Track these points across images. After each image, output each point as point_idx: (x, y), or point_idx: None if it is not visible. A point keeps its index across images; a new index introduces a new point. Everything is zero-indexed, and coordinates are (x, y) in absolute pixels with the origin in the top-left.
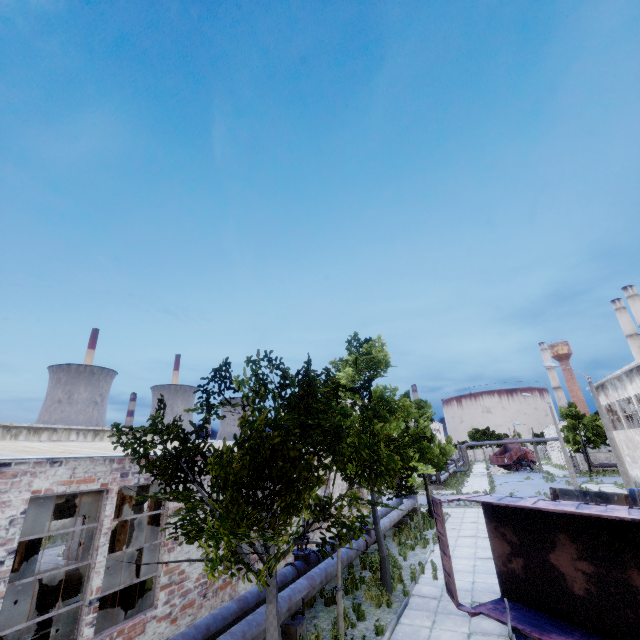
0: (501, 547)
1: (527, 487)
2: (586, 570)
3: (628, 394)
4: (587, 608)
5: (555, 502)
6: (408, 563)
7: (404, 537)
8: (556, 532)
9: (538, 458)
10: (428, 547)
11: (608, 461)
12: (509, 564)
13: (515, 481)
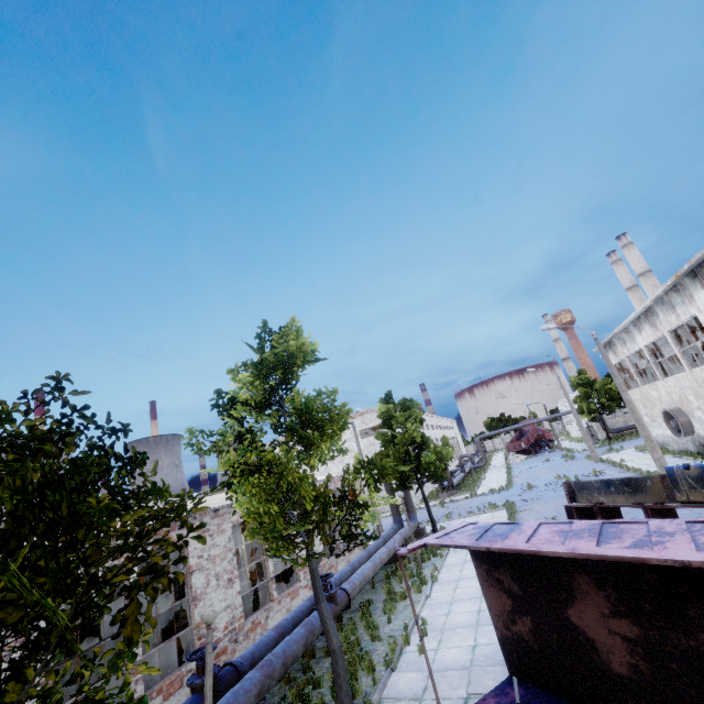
0: (499, 601)
1: (546, 471)
2: (627, 634)
3: (638, 346)
4: (637, 697)
5: (564, 526)
6: (393, 627)
7: (397, 580)
8: (573, 573)
9: (555, 436)
10: (425, 589)
11: (625, 424)
12: (513, 626)
13: (534, 467)
